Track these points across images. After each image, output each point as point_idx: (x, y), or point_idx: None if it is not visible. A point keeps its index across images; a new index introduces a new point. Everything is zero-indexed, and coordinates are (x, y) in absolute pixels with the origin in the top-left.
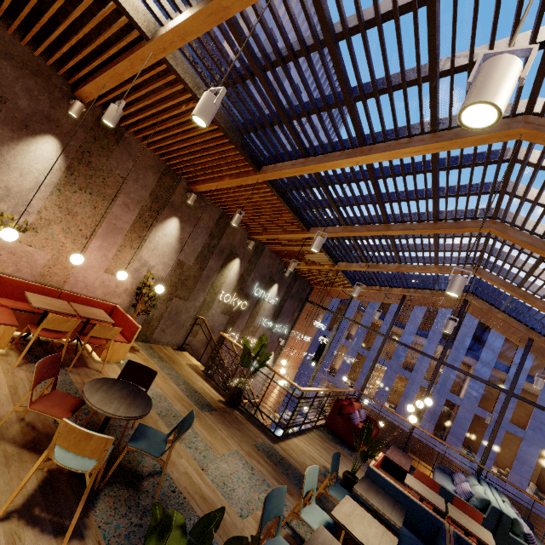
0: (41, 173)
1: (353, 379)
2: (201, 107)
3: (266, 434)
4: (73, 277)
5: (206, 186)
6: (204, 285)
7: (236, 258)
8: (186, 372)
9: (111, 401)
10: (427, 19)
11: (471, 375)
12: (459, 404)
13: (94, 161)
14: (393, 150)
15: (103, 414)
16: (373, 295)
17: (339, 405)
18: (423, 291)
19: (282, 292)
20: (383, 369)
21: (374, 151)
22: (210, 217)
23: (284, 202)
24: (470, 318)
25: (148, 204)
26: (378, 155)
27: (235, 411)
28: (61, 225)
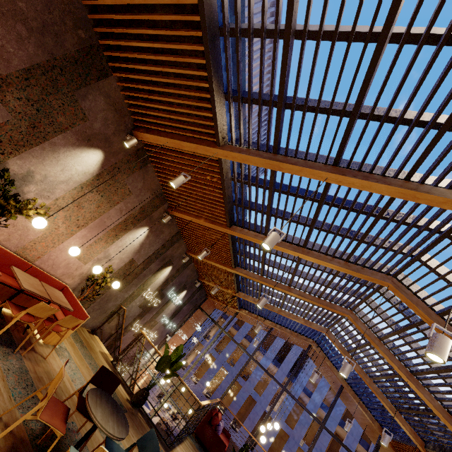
0: (77, 172)
1: (197, 374)
2: (272, 242)
3: (161, 442)
4: (48, 254)
5: (182, 215)
6: (139, 281)
7: (170, 265)
8: (101, 362)
9: (108, 418)
10: (371, 223)
11: (301, 405)
12: (272, 416)
13: (119, 175)
14: (322, 260)
15: (106, 434)
16: (247, 318)
17: (211, 416)
18: (285, 329)
19: (186, 297)
20: (223, 371)
21: (310, 254)
22: (170, 233)
23: (232, 248)
24: (297, 347)
25: (135, 214)
26: (312, 258)
27: (138, 413)
28: (66, 212)
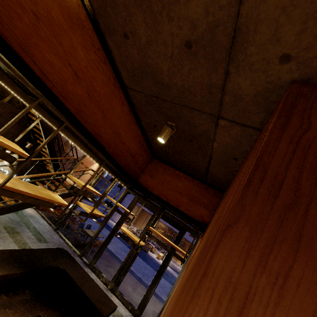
0: None
1: None
2: None
3: None
4: None
5: None
6: None
7: None
8: None
9: None
10: None
11: None
12: None
13: None
14: None
15: None
16: None
17: None
18: None
19: None
20: None
21: None
22: None
23: None
24: None
25: None
26: None
27: None
28: None
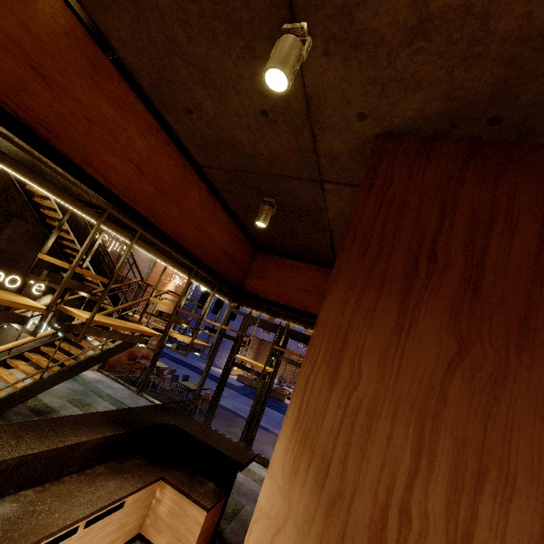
0: None
1: None
2: None
3: None
4: None
5: None
6: None
7: None
8: None
9: None
10: None
11: None
12: None
13: None
14: None
15: None
16: None
17: None
18: None
19: None
20: None
21: None
22: None
23: None
24: None
25: None
26: None
27: None
28: None
